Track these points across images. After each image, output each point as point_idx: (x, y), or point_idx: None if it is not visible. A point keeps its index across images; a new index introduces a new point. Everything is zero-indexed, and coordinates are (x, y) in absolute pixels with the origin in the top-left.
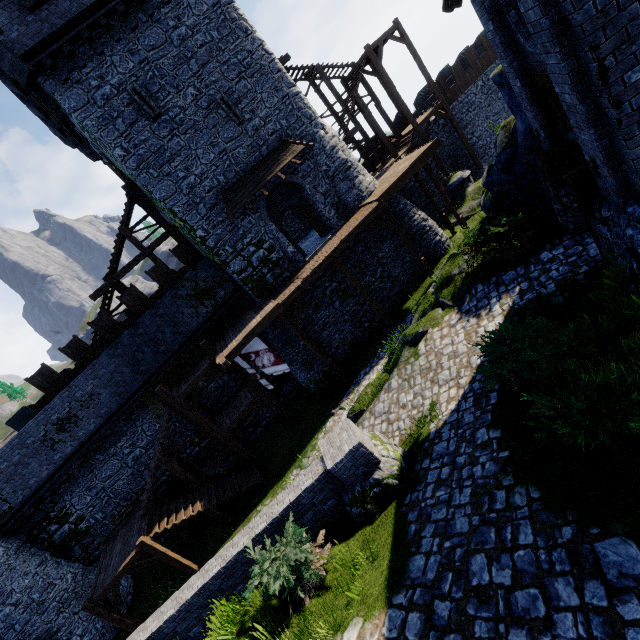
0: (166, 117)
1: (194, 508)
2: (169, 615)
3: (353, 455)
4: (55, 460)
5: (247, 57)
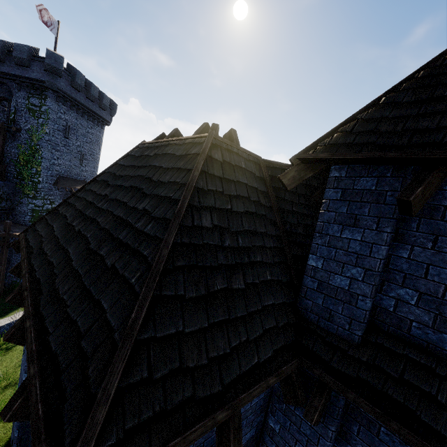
0: (68, 140)
1: None
2: None
3: None
4: None
5: (96, 153)
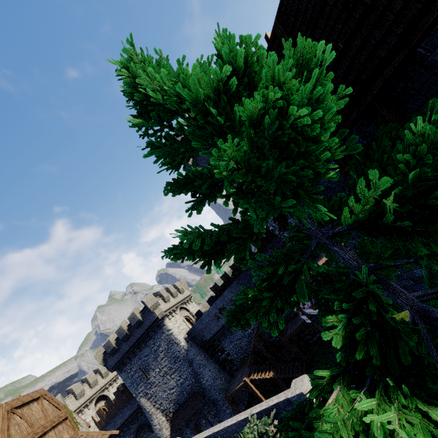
0: None
1: (269, 374)
2: (234, 422)
3: (300, 397)
4: (219, 325)
5: None
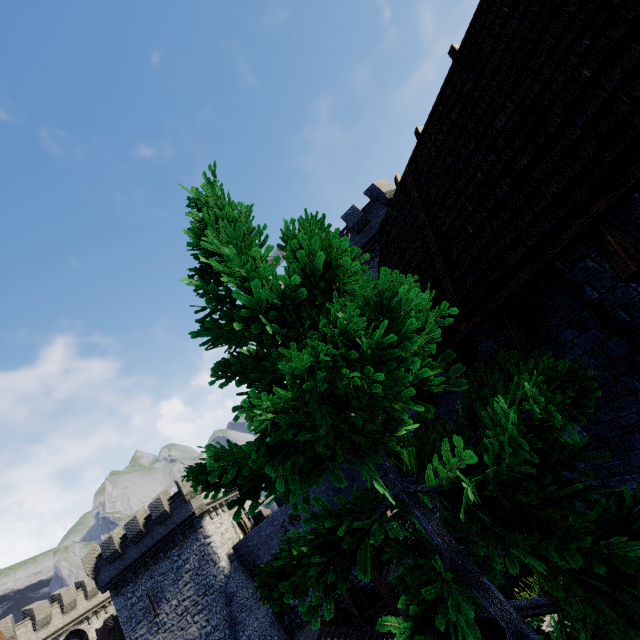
0: None
1: None
2: None
3: None
4: None
5: None
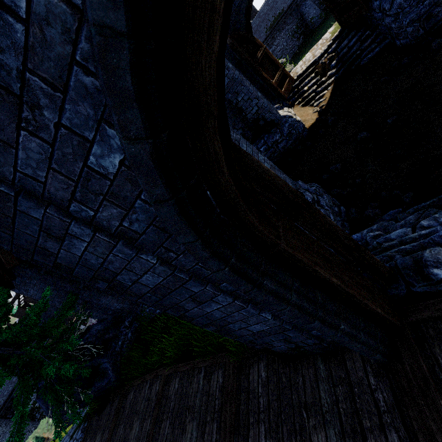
0: None
1: None
2: None
3: None
4: (14, 381)
5: None
